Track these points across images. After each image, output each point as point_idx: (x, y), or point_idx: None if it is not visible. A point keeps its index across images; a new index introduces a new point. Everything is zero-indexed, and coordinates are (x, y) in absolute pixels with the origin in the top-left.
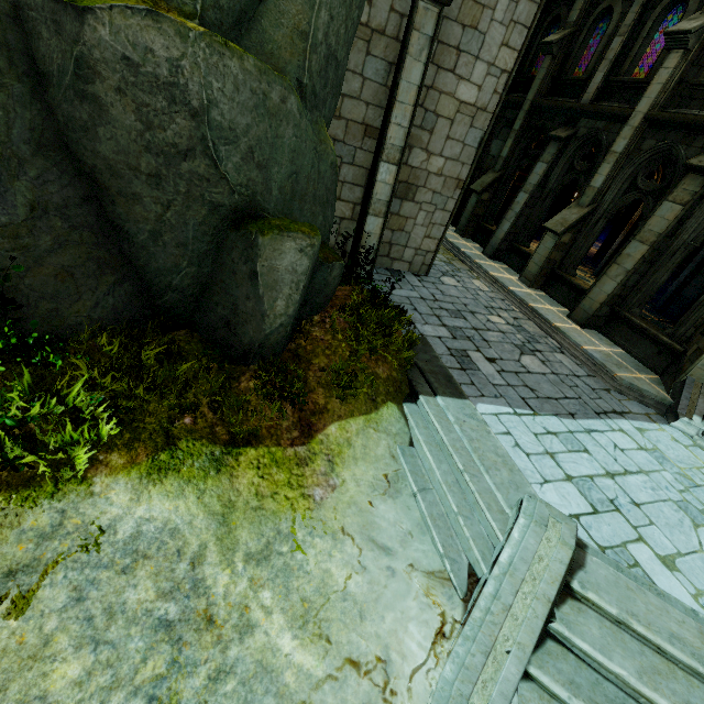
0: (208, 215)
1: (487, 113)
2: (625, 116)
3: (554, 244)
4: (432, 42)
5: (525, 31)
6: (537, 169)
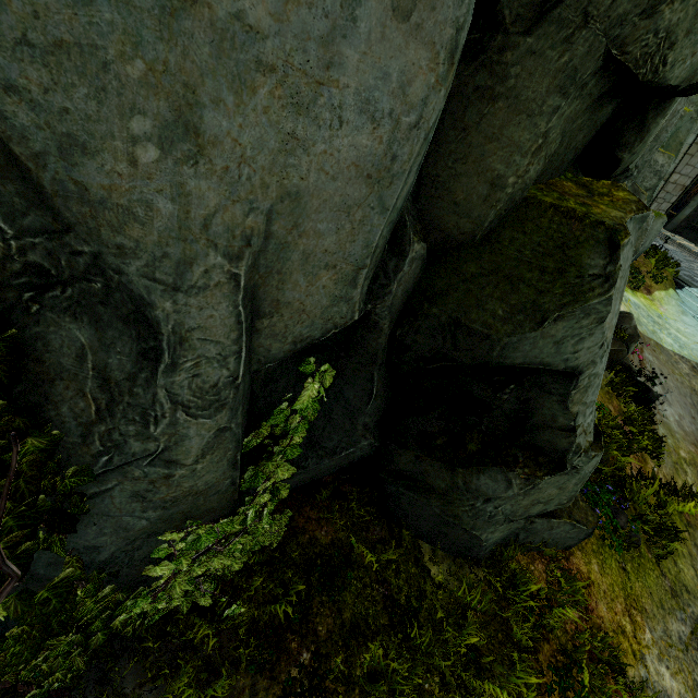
0: None
1: None
2: None
3: None
4: None
5: None
6: None
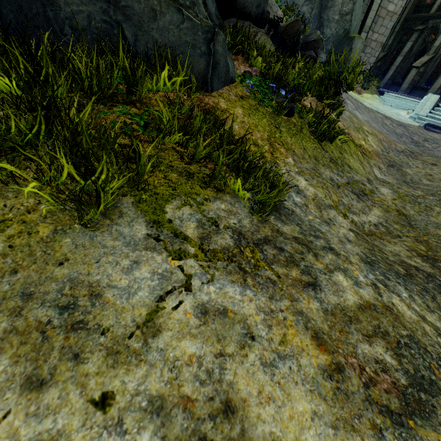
0: (342, 33)
1: (397, 15)
2: None
3: (416, 72)
4: None
5: None
6: (407, 45)
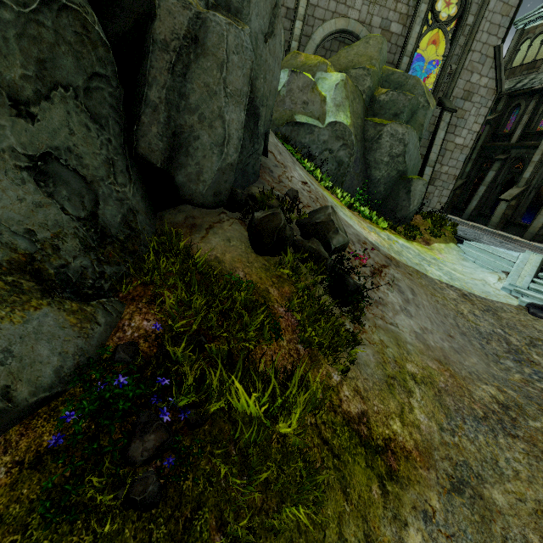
0: (396, 174)
1: (468, 148)
2: (536, 146)
3: (507, 206)
4: (448, 124)
5: (483, 117)
6: (489, 174)
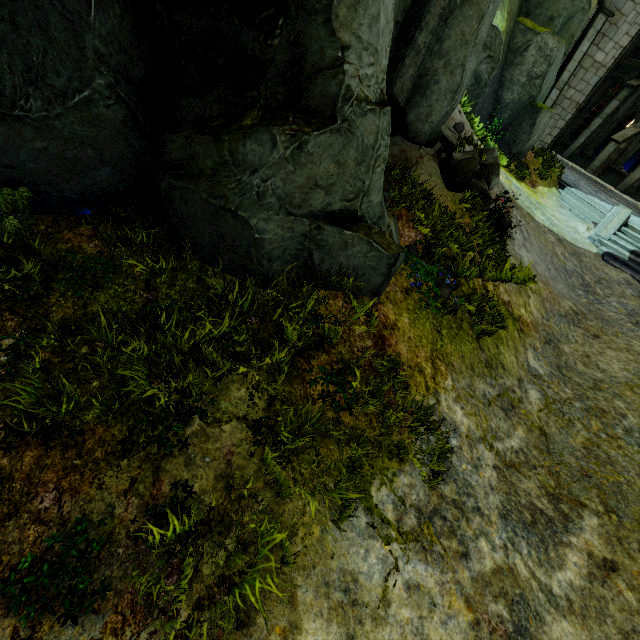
0: (526, 100)
1: (605, 68)
2: None
3: (615, 149)
4: (598, 33)
5: (638, 28)
6: (612, 104)
